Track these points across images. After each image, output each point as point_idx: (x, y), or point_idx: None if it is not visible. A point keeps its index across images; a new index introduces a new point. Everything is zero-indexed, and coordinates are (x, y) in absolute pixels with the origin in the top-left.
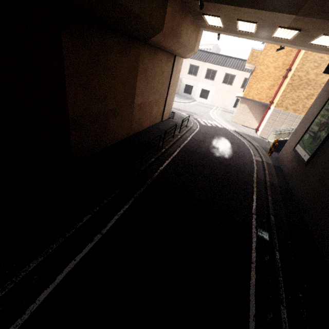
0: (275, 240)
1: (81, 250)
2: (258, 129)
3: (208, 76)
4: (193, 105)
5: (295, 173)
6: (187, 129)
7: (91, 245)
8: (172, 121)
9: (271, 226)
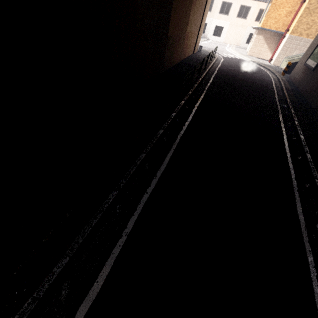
0: (290, 106)
1: (196, 102)
2: (272, 58)
3: (223, 11)
4: (209, 43)
5: (304, 80)
6: (216, 59)
7: (199, 101)
8: (201, 54)
9: (288, 103)
